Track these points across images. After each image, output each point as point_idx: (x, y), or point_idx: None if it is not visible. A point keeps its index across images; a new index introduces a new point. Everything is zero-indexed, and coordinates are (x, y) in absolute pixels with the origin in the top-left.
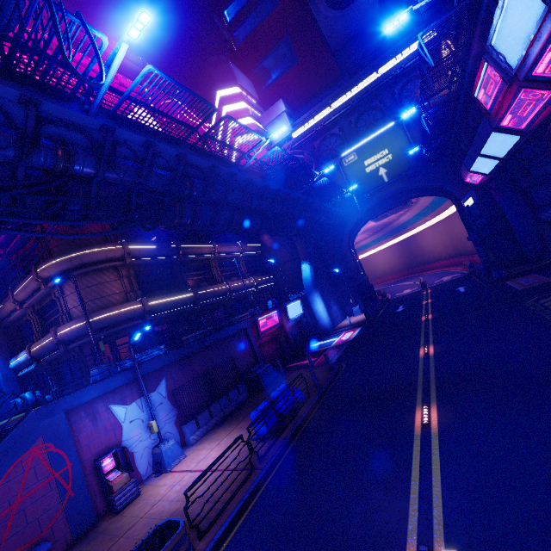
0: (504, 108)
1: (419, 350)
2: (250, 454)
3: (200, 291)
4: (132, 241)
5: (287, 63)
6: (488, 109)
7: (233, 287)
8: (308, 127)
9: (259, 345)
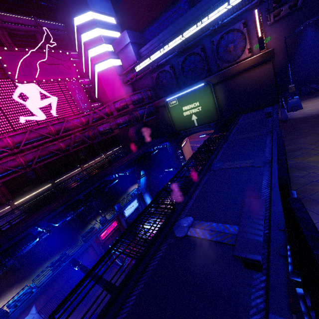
0: None
1: None
2: None
3: None
4: (19, 191)
5: None
6: None
7: None
8: (146, 65)
9: (104, 242)
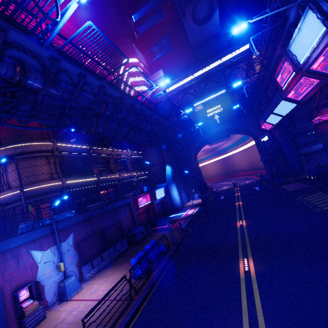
0: (291, 87)
1: (237, 223)
2: (130, 289)
3: (101, 177)
4: (59, 141)
5: (166, 50)
6: (282, 87)
7: (123, 176)
8: (176, 87)
9: (137, 214)
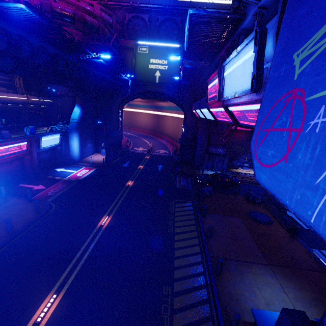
0: (214, 106)
1: (102, 218)
2: None
3: None
4: None
5: None
6: (208, 98)
7: None
8: None
9: None
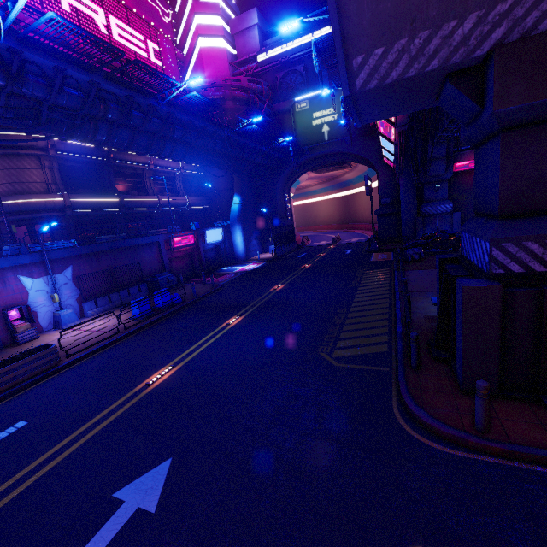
0: (376, 122)
1: (274, 286)
2: (119, 323)
3: (127, 198)
4: None
5: None
6: None
7: (164, 201)
8: (274, 55)
9: (171, 258)
